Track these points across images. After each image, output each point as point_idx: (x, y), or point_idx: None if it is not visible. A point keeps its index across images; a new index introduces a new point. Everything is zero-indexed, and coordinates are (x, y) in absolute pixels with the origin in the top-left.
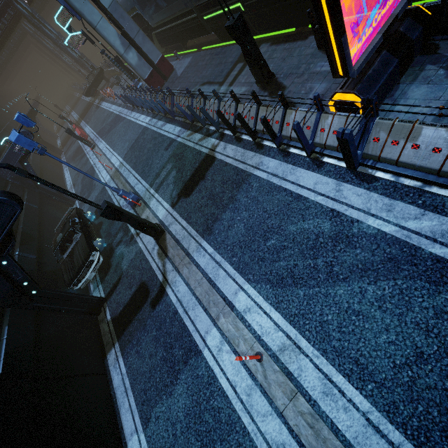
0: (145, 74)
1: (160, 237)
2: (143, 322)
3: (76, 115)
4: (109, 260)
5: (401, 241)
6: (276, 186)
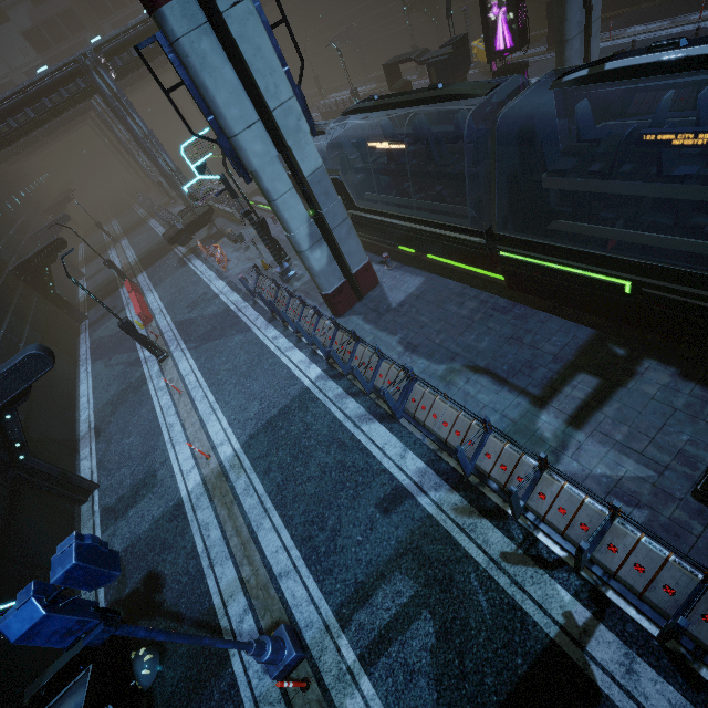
0: (330, 286)
1: None
2: None
3: (132, 251)
4: None
5: None
6: None
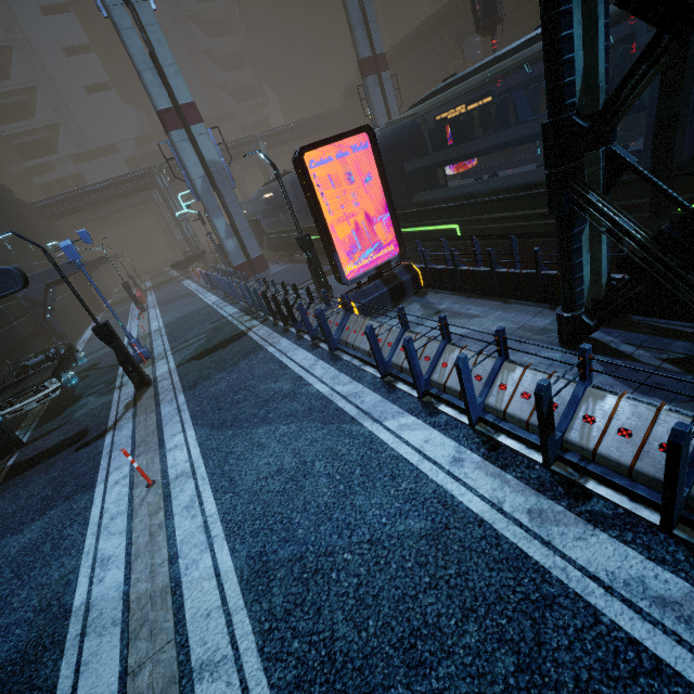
0: (237, 262)
1: (142, 389)
2: (52, 464)
3: (151, 284)
4: (65, 409)
5: (326, 397)
6: (275, 358)
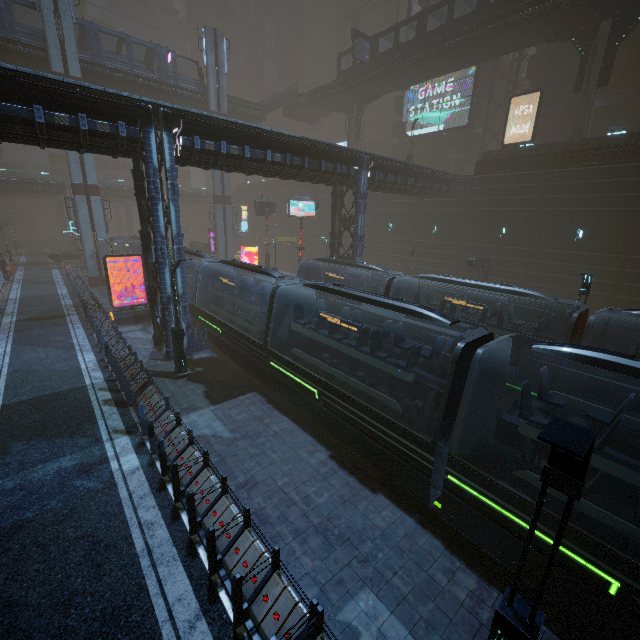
0: (92, 275)
1: None
2: None
3: (25, 260)
4: None
5: (74, 344)
6: (69, 329)
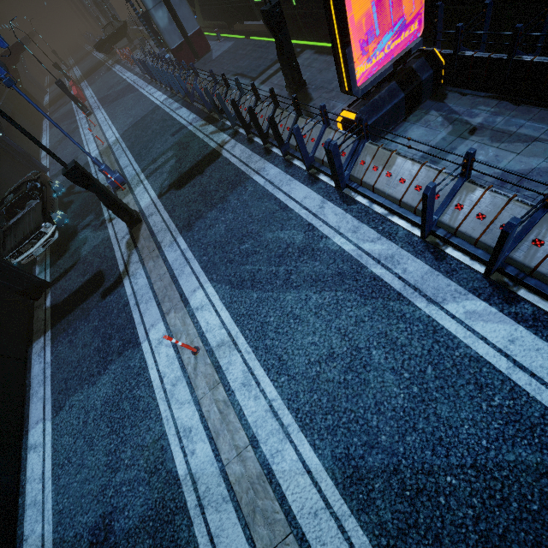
0: (174, 43)
1: (135, 226)
2: (87, 311)
3: (79, 72)
4: (68, 243)
5: (354, 259)
6: (269, 194)
